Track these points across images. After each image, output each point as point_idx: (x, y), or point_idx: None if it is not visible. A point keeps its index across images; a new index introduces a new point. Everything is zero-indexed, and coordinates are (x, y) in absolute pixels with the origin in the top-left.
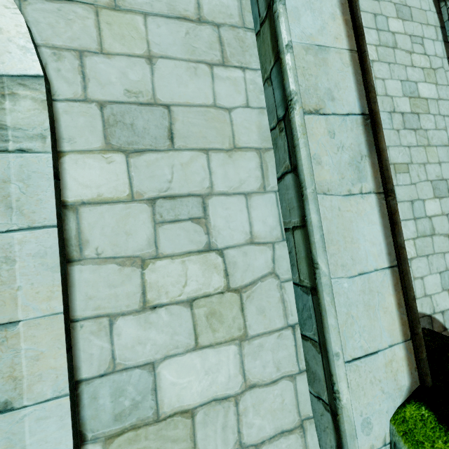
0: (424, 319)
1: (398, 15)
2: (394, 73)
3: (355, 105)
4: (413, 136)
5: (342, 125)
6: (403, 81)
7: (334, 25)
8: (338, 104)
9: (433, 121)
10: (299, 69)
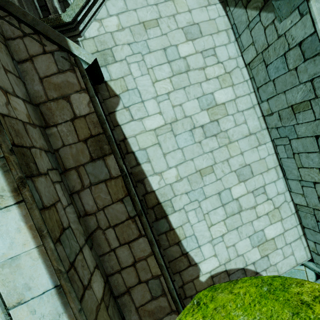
0: (239, 272)
1: (187, 37)
2: (190, 94)
3: (48, 283)
4: (214, 141)
5: (41, 302)
6: (199, 97)
7: (20, 236)
8: (35, 290)
9: (232, 120)
10: (0, 282)
